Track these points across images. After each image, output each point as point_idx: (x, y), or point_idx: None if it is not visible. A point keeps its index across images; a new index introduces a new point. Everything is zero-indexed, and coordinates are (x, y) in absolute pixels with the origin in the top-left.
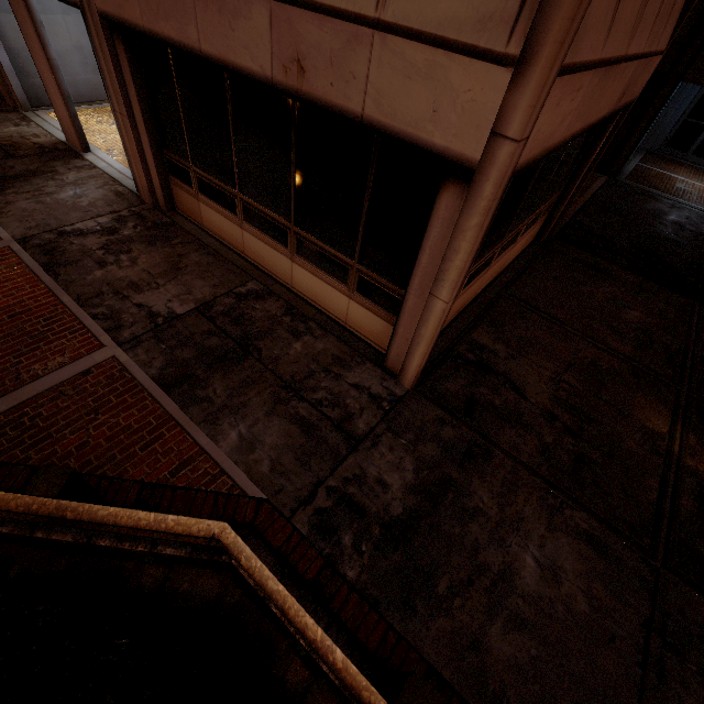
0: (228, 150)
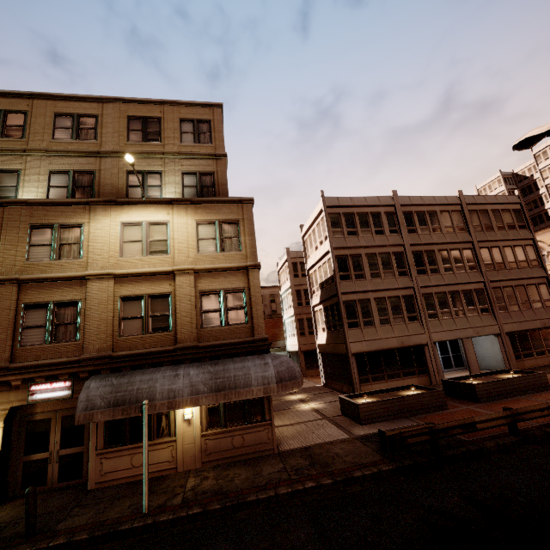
0: (529, 344)
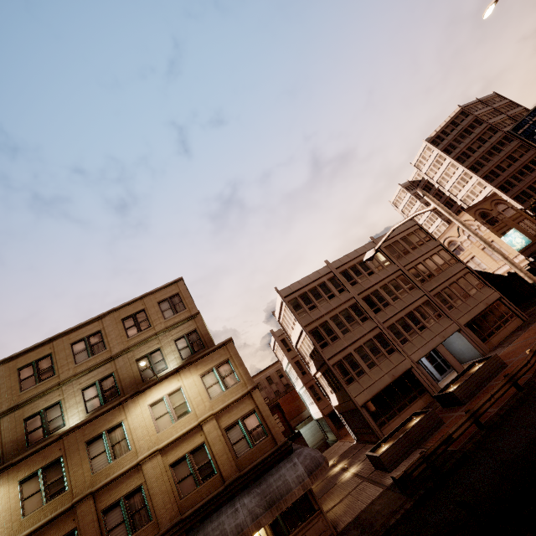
0: (486, 324)
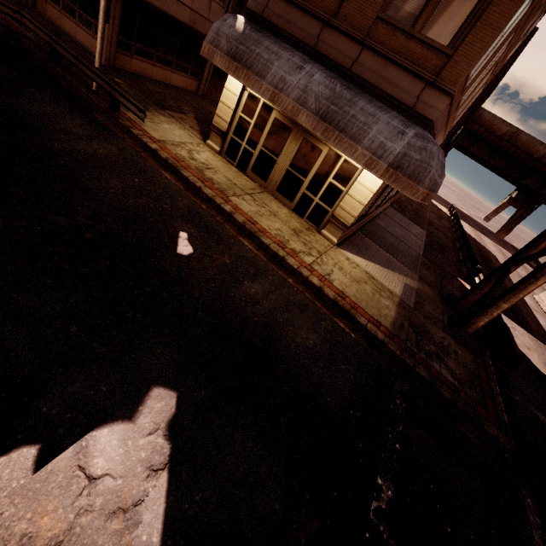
0: None
